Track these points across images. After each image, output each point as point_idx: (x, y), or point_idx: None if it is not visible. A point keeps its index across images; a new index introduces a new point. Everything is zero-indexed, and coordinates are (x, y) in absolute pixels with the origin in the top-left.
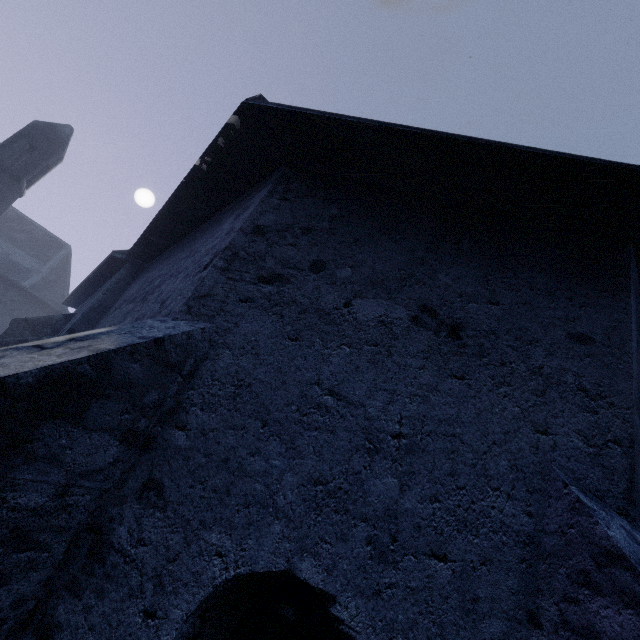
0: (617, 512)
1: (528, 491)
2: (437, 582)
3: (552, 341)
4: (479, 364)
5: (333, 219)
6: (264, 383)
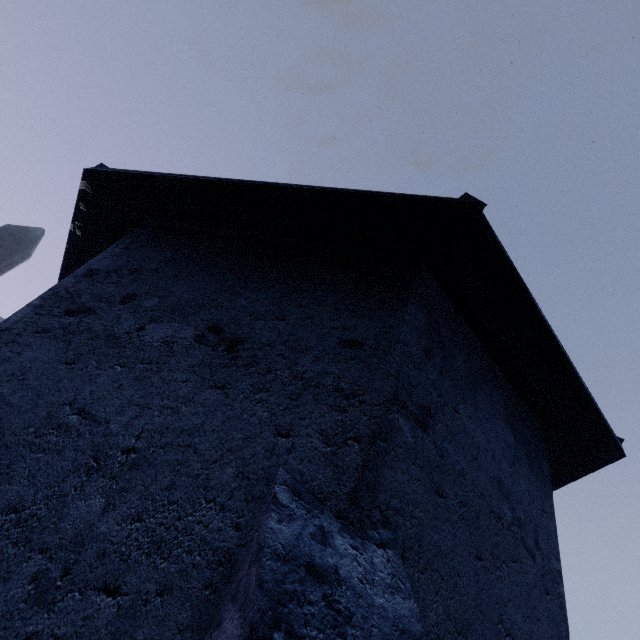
0: (336, 515)
1: (246, 500)
2: (93, 625)
3: (323, 348)
4: (245, 373)
5: (163, 261)
6: (14, 407)
